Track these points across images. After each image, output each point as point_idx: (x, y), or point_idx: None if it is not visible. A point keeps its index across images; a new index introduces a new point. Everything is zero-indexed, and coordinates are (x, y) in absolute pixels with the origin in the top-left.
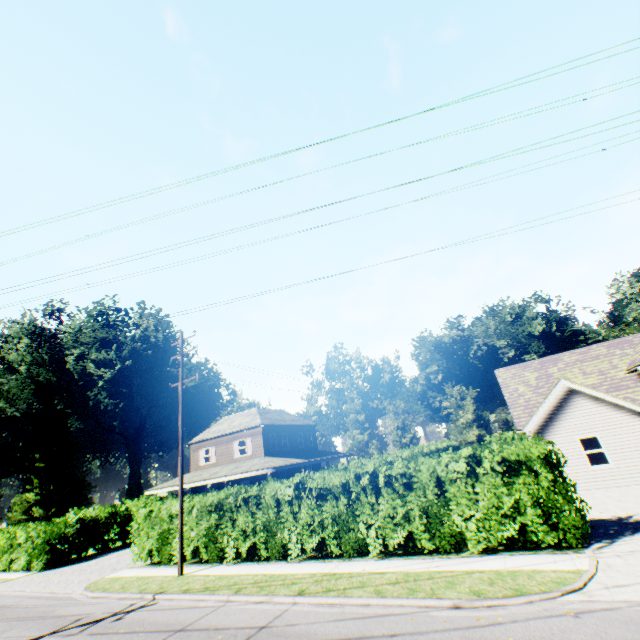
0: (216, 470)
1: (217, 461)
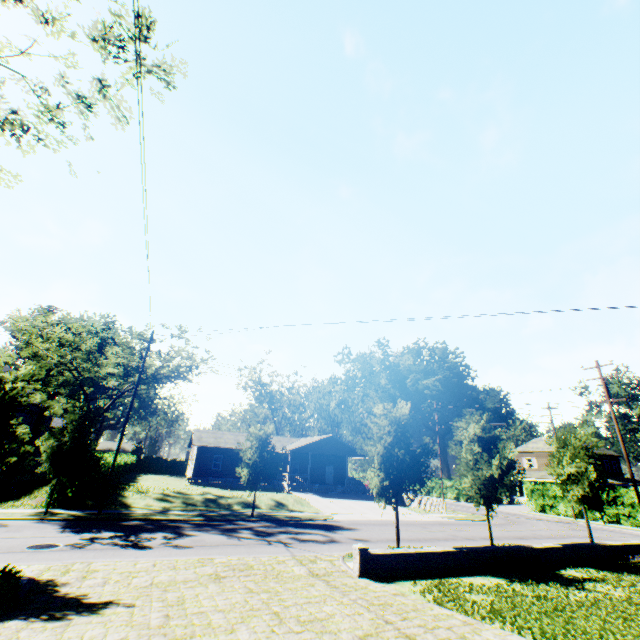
0: (541, 473)
1: (538, 467)
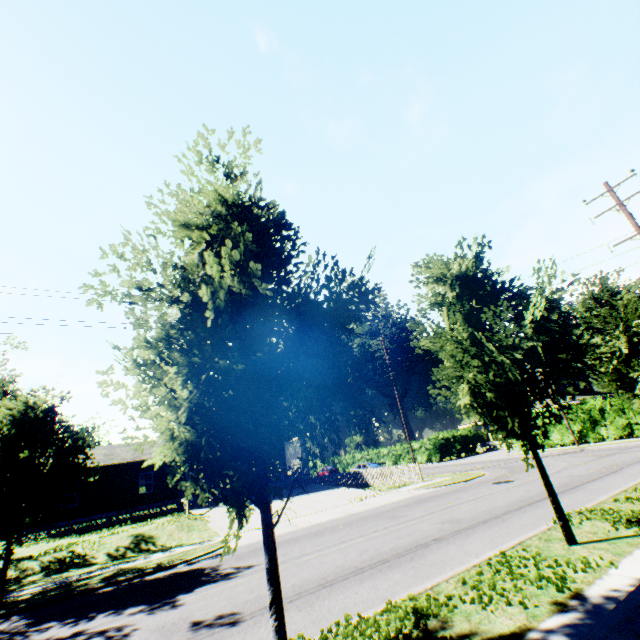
0: None
1: None
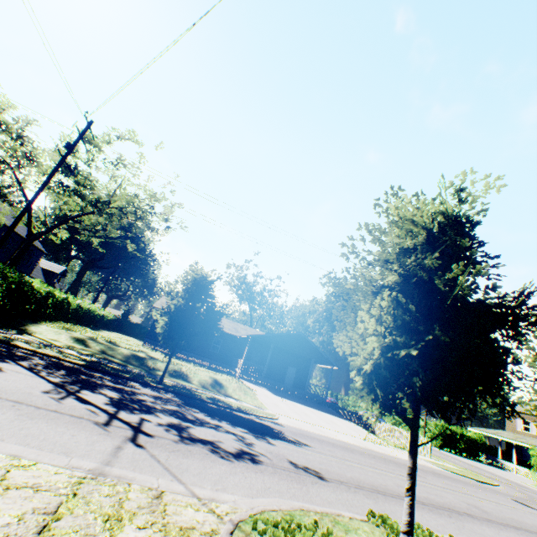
0: None
1: None
